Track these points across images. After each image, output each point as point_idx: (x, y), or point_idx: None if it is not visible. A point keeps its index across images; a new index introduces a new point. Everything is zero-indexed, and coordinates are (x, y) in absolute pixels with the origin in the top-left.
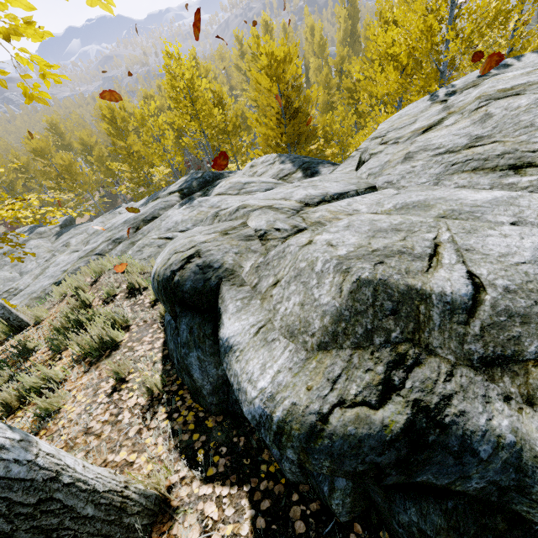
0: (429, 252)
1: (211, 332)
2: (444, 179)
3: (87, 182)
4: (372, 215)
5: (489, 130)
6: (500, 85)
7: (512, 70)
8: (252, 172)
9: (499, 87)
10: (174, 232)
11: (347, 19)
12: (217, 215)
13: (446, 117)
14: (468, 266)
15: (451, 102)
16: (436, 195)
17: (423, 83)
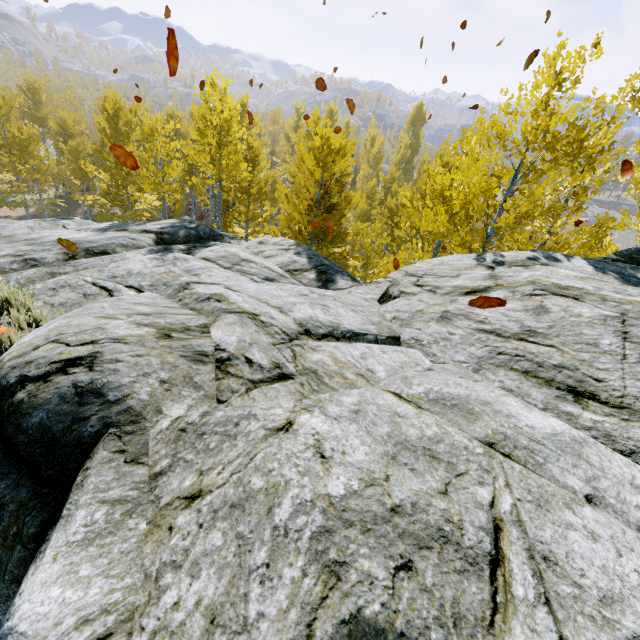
0: (488, 548)
1: (35, 532)
2: (487, 368)
3: (41, 171)
4: (396, 400)
5: (545, 327)
6: (554, 278)
7: (562, 266)
8: (258, 250)
9: (554, 281)
10: (119, 284)
11: (408, 147)
12: (186, 287)
13: (494, 287)
14: (559, 622)
15: (499, 272)
16: (480, 394)
17: (469, 238)
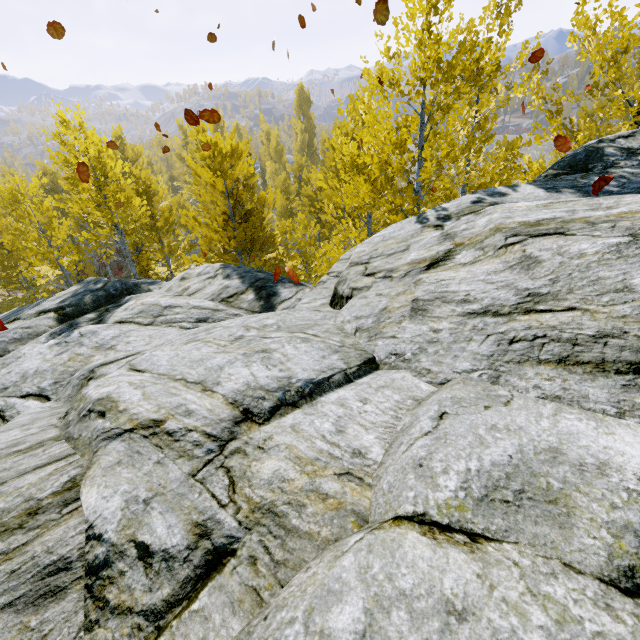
0: None
1: None
2: (507, 371)
3: None
4: (430, 553)
5: (547, 284)
6: (518, 216)
7: (512, 199)
8: (182, 288)
9: (519, 219)
10: (10, 397)
11: (304, 132)
12: (90, 376)
13: (455, 249)
14: None
15: (451, 228)
16: (532, 433)
17: (400, 201)
